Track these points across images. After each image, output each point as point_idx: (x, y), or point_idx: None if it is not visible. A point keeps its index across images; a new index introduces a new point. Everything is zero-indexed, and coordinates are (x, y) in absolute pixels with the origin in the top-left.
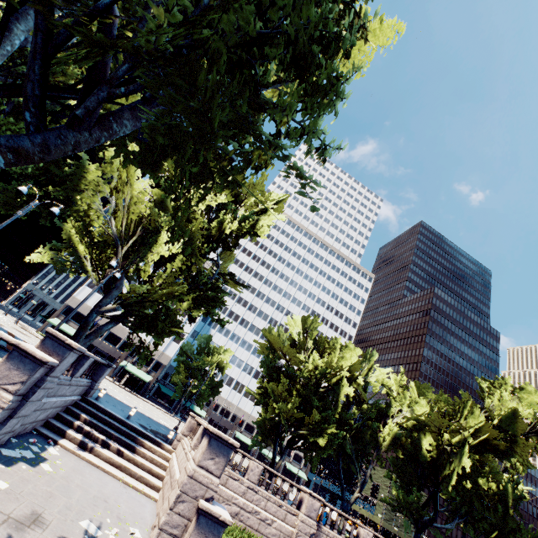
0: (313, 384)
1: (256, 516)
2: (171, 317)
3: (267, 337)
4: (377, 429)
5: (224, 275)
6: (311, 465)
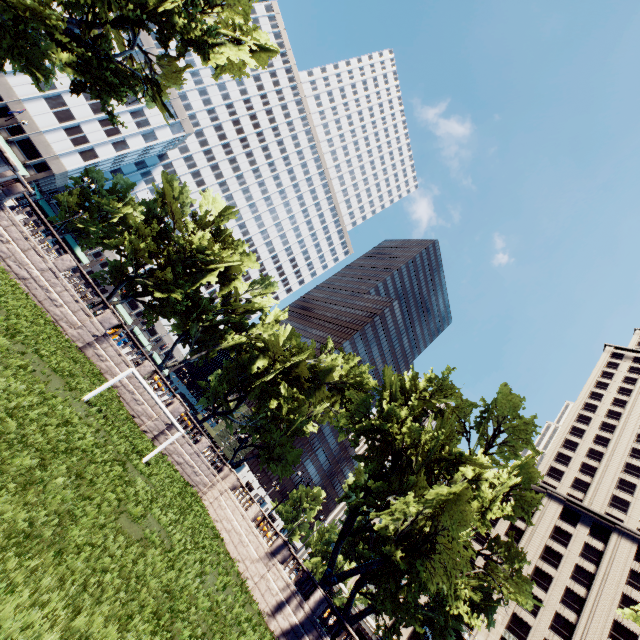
0: (189, 258)
1: (46, 293)
2: (37, 53)
3: (165, 183)
4: (229, 333)
5: (151, 83)
6: (148, 322)
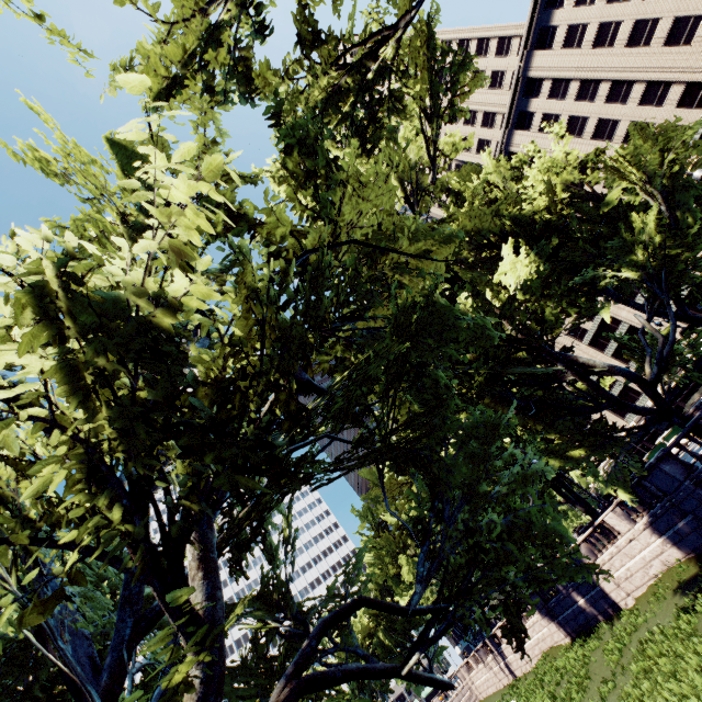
0: None
1: None
2: None
3: None
4: None
5: None
6: None
